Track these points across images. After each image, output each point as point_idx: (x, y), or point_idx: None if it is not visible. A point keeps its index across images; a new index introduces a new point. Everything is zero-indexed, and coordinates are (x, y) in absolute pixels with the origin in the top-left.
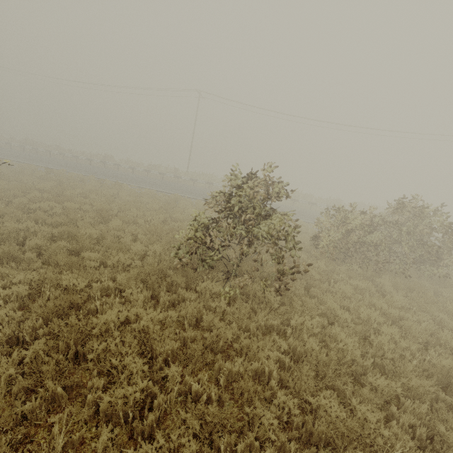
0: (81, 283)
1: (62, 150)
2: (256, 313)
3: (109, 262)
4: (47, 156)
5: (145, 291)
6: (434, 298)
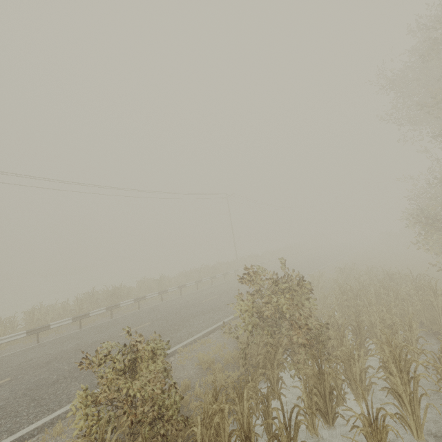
0: None
1: (168, 282)
2: None
3: None
4: (159, 299)
5: None
6: None
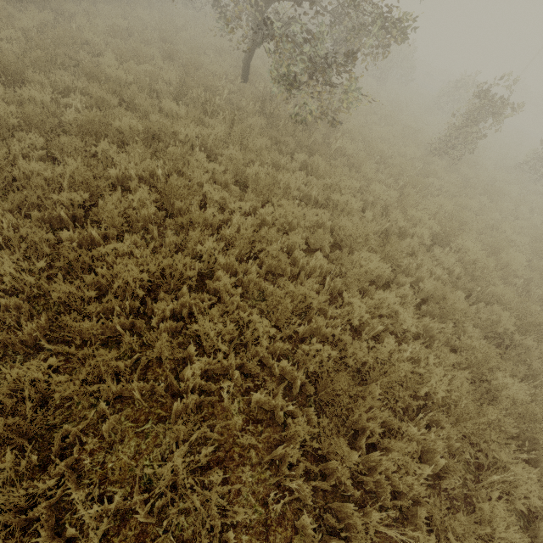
0: None
1: None
2: None
3: None
4: None
5: None
6: None
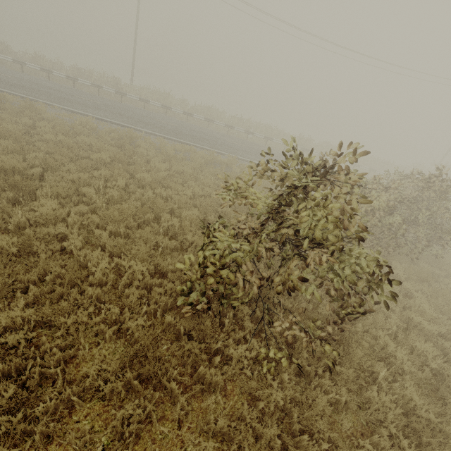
0: (5, 449)
1: None
2: (306, 373)
3: (58, 334)
4: None
5: (149, 406)
6: (450, 295)
